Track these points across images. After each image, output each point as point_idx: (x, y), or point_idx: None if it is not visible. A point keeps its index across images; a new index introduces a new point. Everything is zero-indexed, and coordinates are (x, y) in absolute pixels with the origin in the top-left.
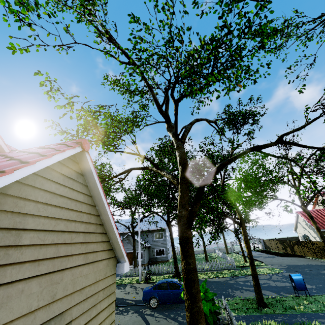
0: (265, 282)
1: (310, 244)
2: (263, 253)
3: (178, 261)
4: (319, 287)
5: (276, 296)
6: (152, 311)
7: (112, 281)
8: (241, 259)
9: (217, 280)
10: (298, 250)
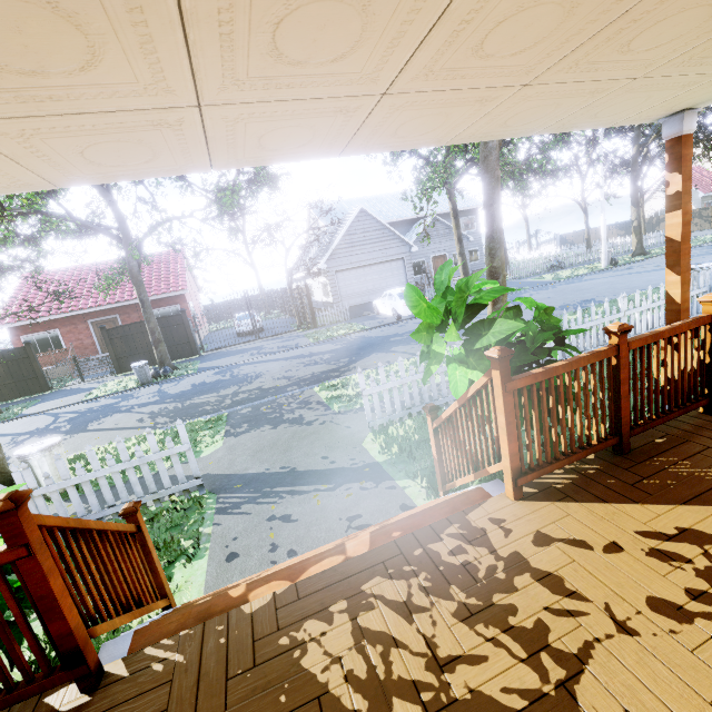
0: None
1: None
2: None
3: None
4: None
5: None
6: None
7: None
8: None
9: None
10: None
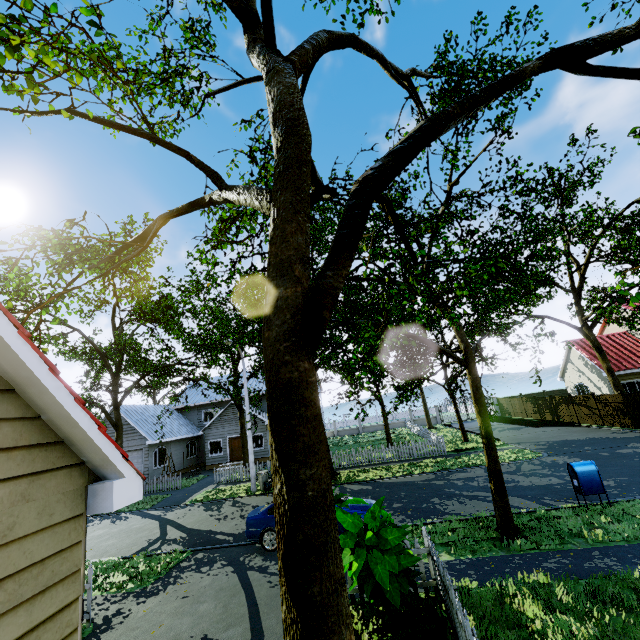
0: (508, 479)
1: (593, 400)
2: (497, 422)
3: (335, 448)
4: (624, 483)
5: (536, 509)
6: (265, 559)
7: (57, 545)
8: (457, 436)
9: (410, 480)
10: (567, 412)
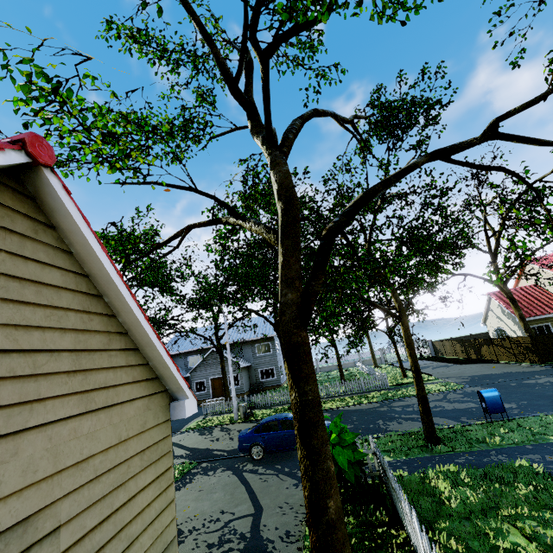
0: (436, 405)
1: (508, 341)
2: (431, 361)
3: None
4: (523, 406)
5: (455, 425)
6: (254, 465)
7: (162, 435)
8: (398, 373)
9: (360, 408)
10: (488, 352)
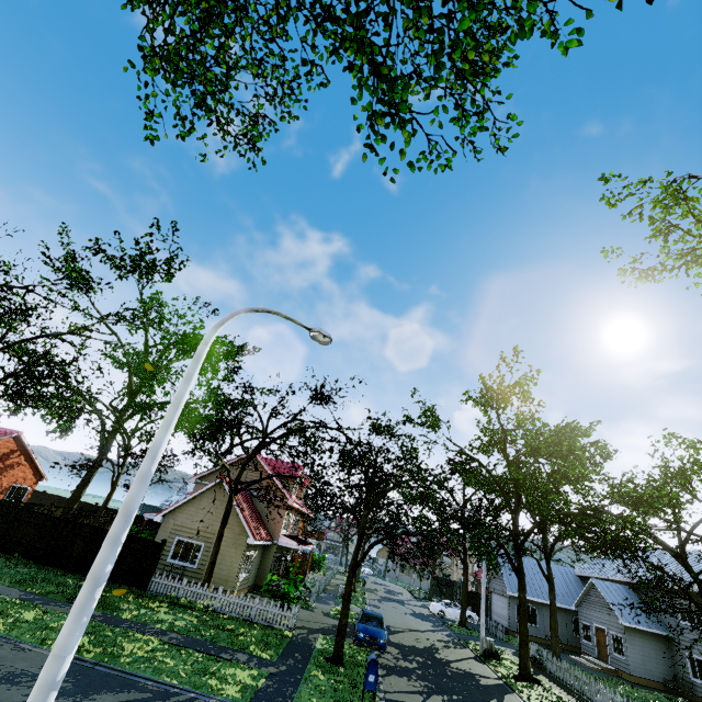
0: None
1: None
2: None
3: None
4: None
5: (382, 693)
6: None
7: (242, 544)
8: None
9: (505, 701)
10: None
